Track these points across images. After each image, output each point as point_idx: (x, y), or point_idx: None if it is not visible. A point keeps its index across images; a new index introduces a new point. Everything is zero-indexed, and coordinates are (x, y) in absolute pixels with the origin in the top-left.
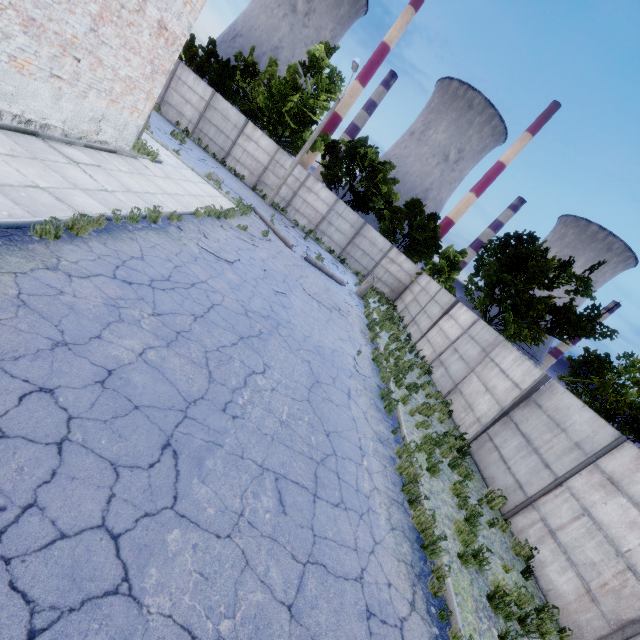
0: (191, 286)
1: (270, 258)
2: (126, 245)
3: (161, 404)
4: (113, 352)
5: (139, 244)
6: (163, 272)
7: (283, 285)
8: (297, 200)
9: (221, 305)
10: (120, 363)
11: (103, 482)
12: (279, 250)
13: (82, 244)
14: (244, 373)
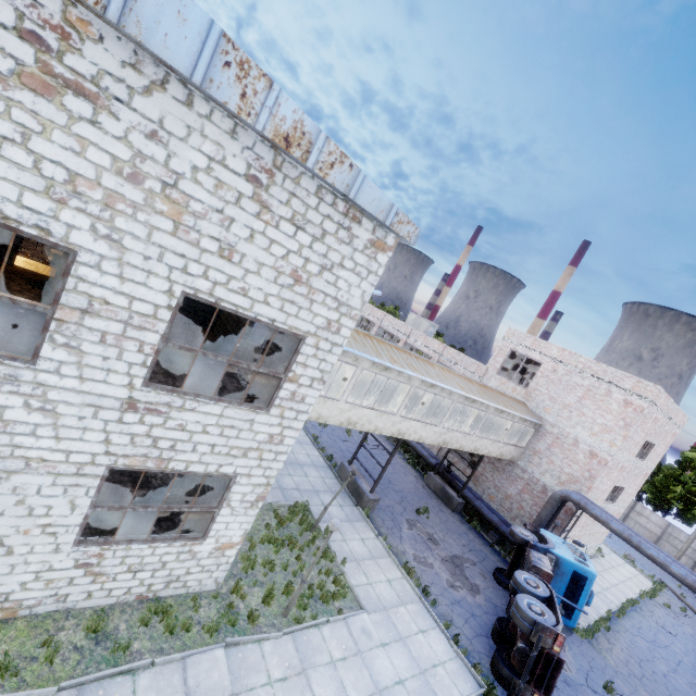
0: (665, 647)
1: (695, 634)
2: (633, 620)
3: (684, 693)
4: (660, 668)
5: (635, 620)
6: (651, 637)
7: None
8: None
9: (683, 661)
10: (664, 672)
11: None
12: None
13: (624, 620)
14: None
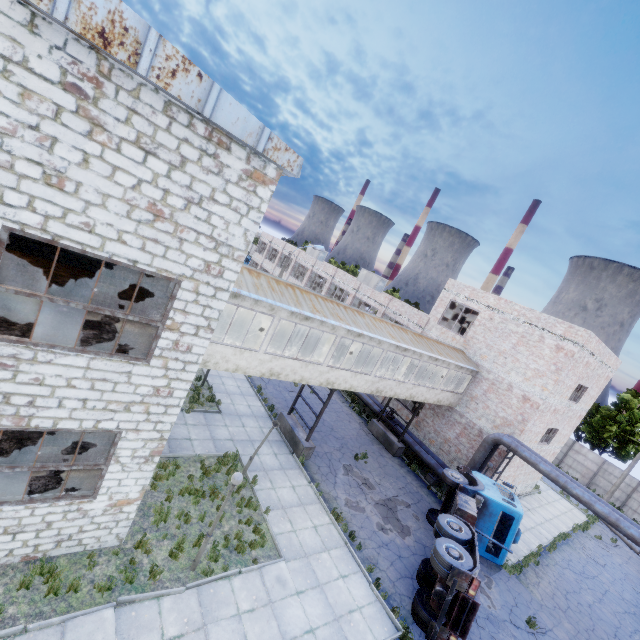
0: (593, 577)
1: (624, 563)
2: (563, 553)
3: (607, 622)
4: (586, 598)
5: (566, 553)
6: (580, 568)
7: (639, 587)
8: (632, 501)
9: (609, 591)
10: (590, 603)
11: (604, 633)
12: (628, 555)
13: (555, 553)
14: (633, 628)
